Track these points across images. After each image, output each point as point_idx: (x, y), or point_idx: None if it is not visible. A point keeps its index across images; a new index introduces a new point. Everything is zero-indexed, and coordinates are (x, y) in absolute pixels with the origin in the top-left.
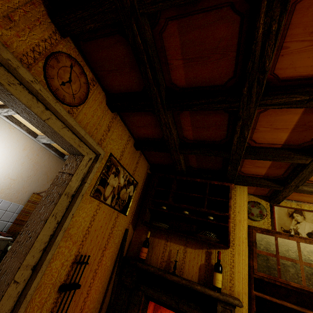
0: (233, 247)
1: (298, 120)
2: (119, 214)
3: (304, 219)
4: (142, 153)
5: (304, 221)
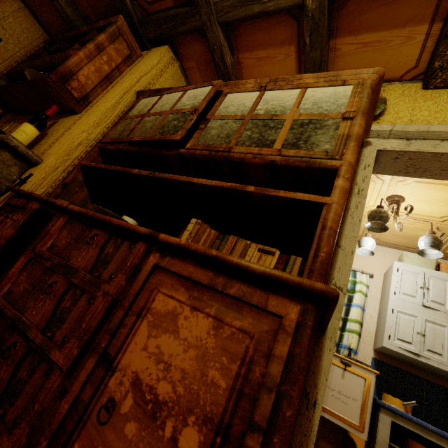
0: (88, 110)
1: None
2: None
3: None
4: None
5: None
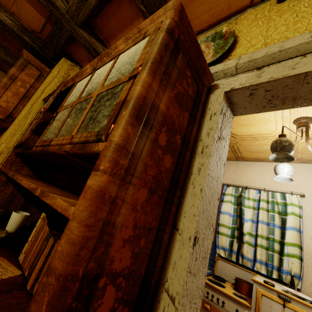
0: (12, 124)
1: None
2: None
3: None
4: None
5: None
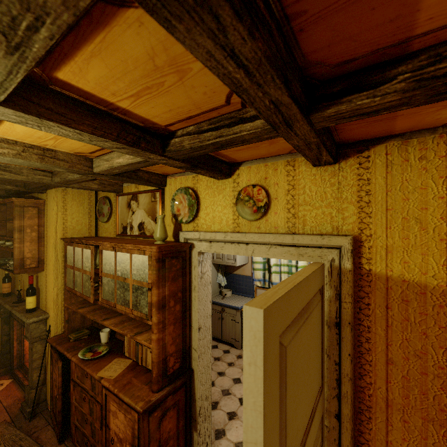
0: (46, 267)
1: None
2: None
3: (138, 206)
4: None
5: (137, 209)
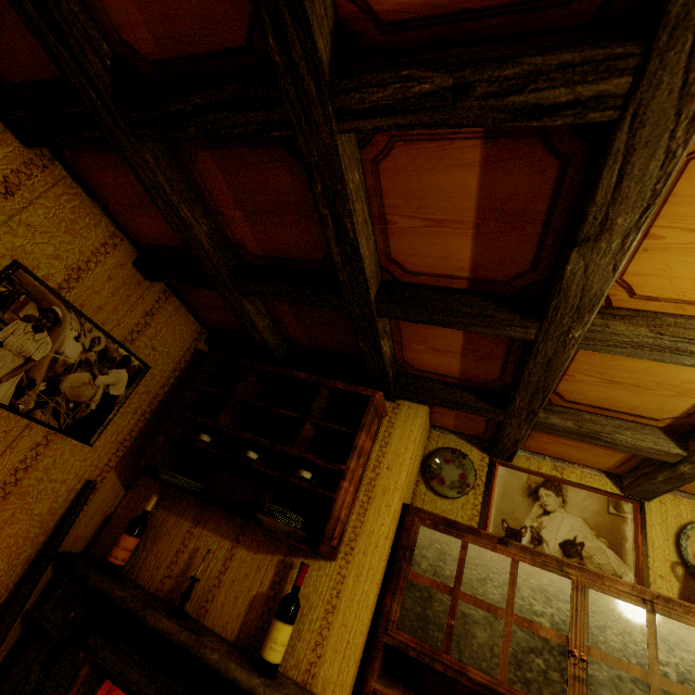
0: (349, 556)
1: (480, 192)
2: (54, 437)
3: (564, 505)
4: (172, 294)
5: (561, 511)
